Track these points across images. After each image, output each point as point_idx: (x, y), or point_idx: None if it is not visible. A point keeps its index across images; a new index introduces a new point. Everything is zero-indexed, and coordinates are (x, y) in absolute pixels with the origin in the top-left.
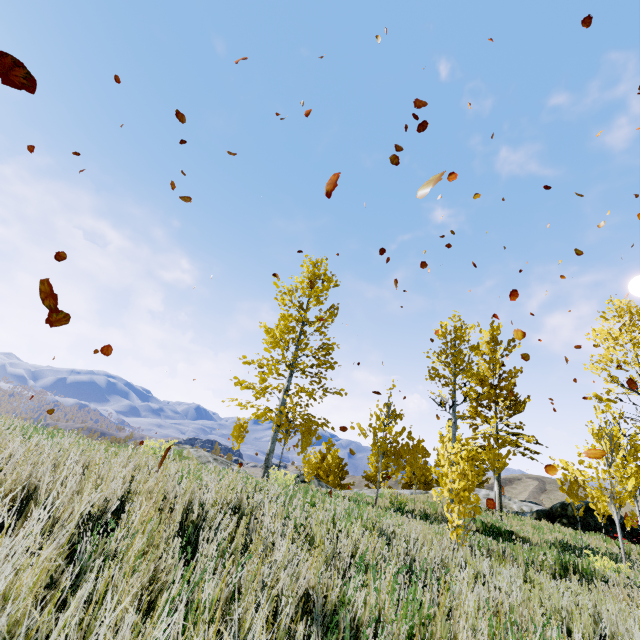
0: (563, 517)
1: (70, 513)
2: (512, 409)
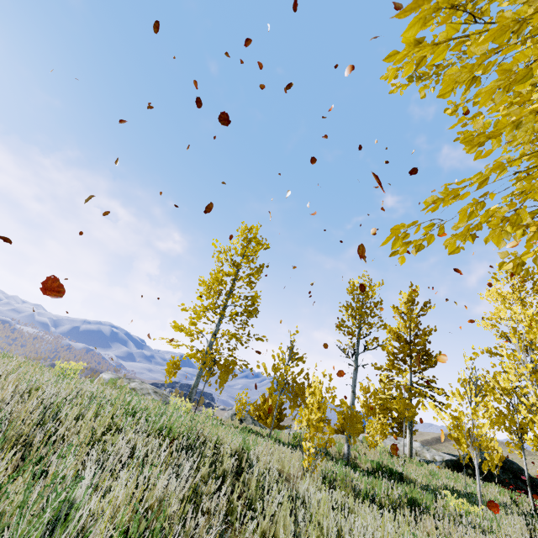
0: (469, 468)
1: None
2: (425, 363)
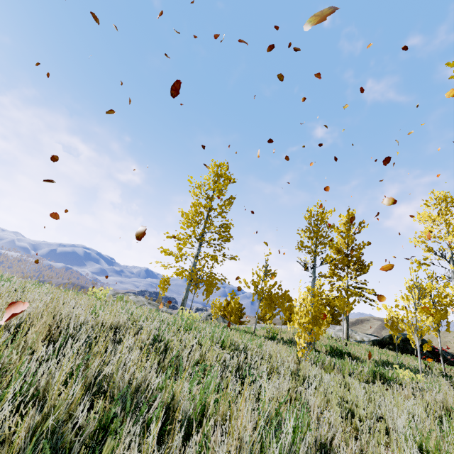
0: (390, 344)
1: None
2: (359, 271)
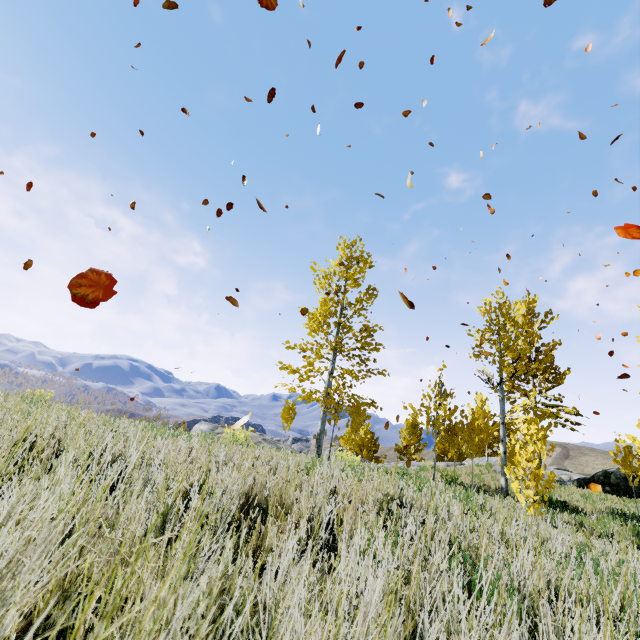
0: (606, 485)
1: (298, 517)
2: (551, 382)
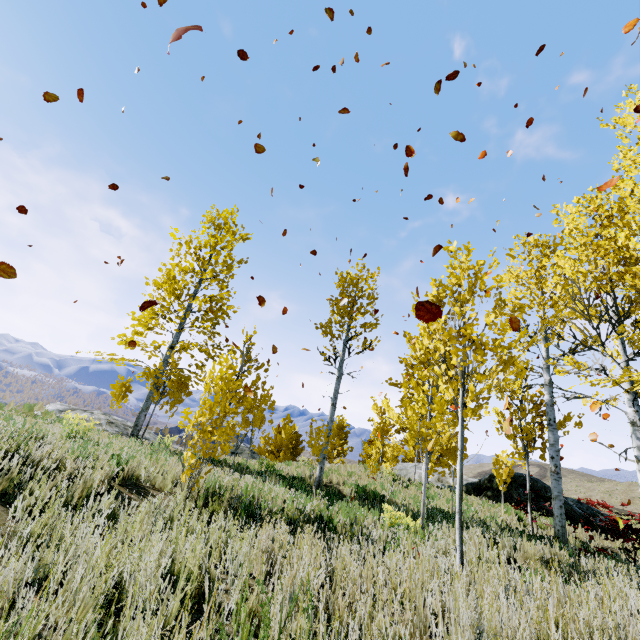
0: (489, 490)
1: None
2: None
